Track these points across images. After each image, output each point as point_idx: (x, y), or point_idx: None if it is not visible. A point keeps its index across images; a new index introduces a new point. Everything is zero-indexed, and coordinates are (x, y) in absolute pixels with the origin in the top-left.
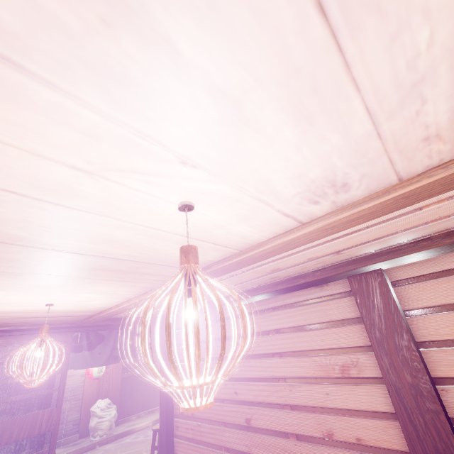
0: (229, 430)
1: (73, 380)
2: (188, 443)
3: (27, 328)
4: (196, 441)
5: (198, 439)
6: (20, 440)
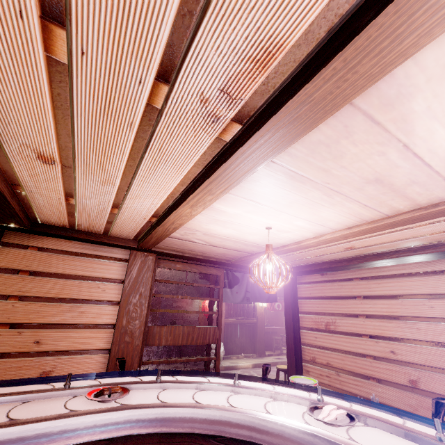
0: (382, 387)
1: (190, 315)
2: (322, 388)
3: (200, 257)
4: (334, 388)
5: (336, 386)
6: (161, 350)
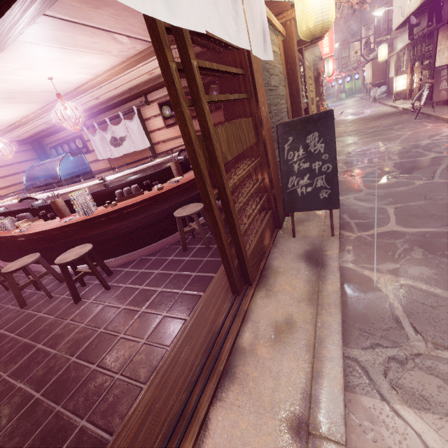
0: None
1: None
2: None
3: None
4: None
5: None
6: None
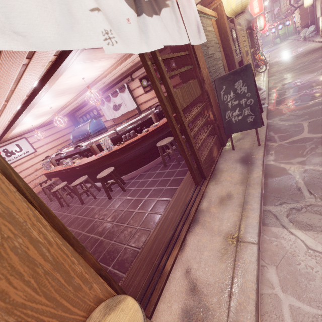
0: None
1: None
2: None
3: None
4: None
5: None
6: None
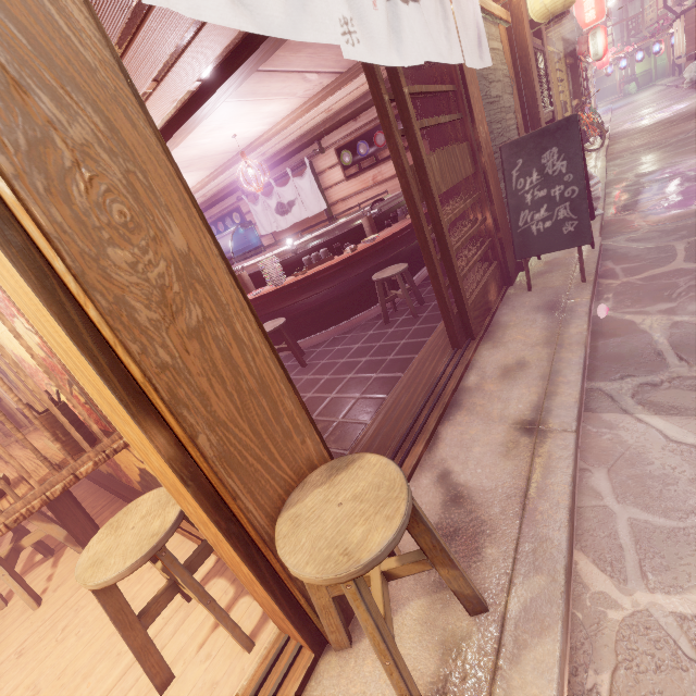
0: None
1: None
2: None
3: None
4: None
5: None
6: None
